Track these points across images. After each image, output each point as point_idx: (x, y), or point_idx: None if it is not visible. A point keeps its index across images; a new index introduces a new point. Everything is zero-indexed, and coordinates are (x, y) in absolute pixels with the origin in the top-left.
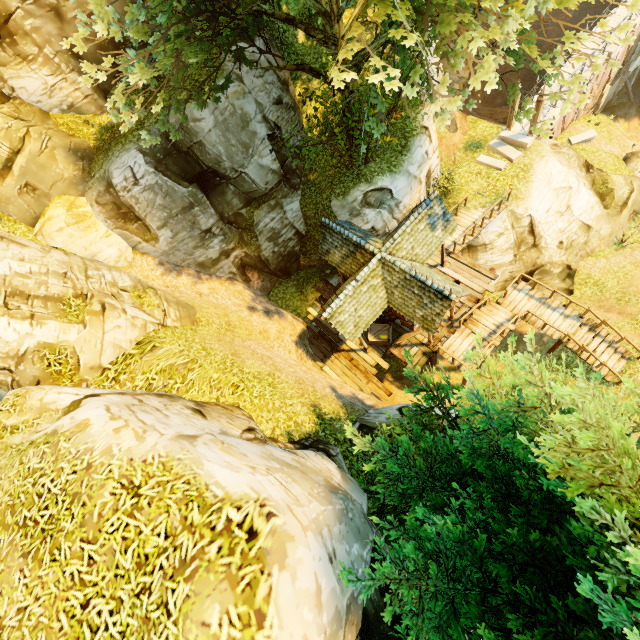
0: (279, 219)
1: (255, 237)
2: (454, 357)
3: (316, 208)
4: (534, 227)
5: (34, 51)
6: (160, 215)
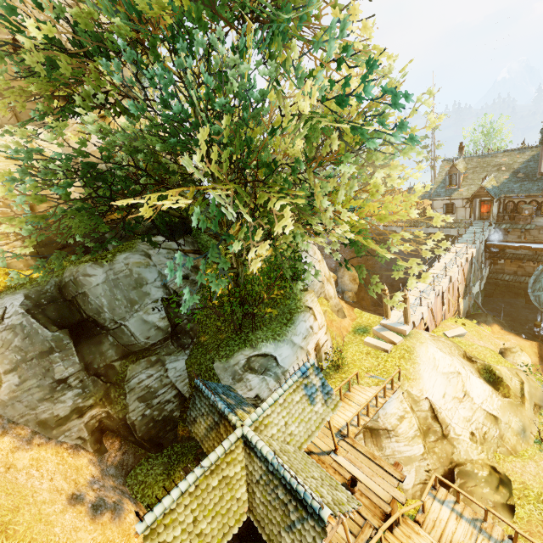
0: (158, 376)
1: (124, 394)
2: None
3: (200, 368)
4: (436, 412)
5: None
6: (13, 357)
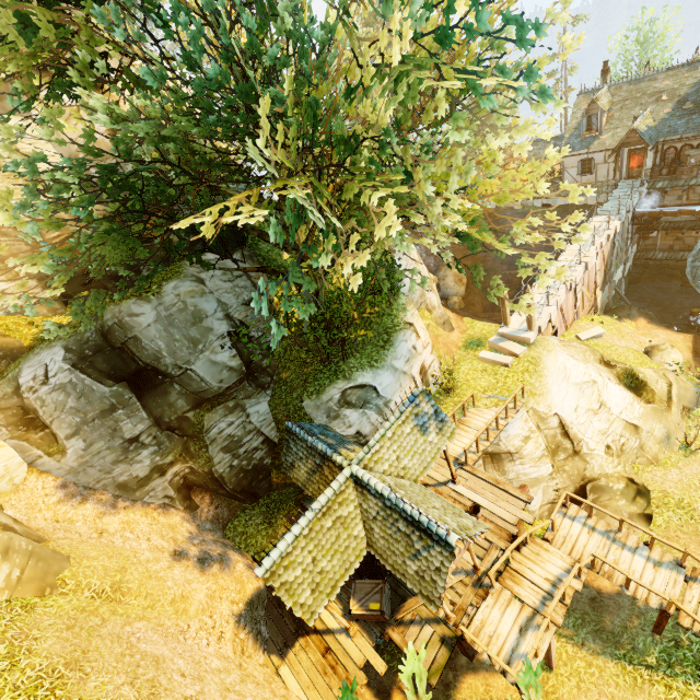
0: (240, 423)
1: (205, 447)
2: (489, 652)
3: (287, 409)
4: (567, 428)
5: None
6: (71, 420)
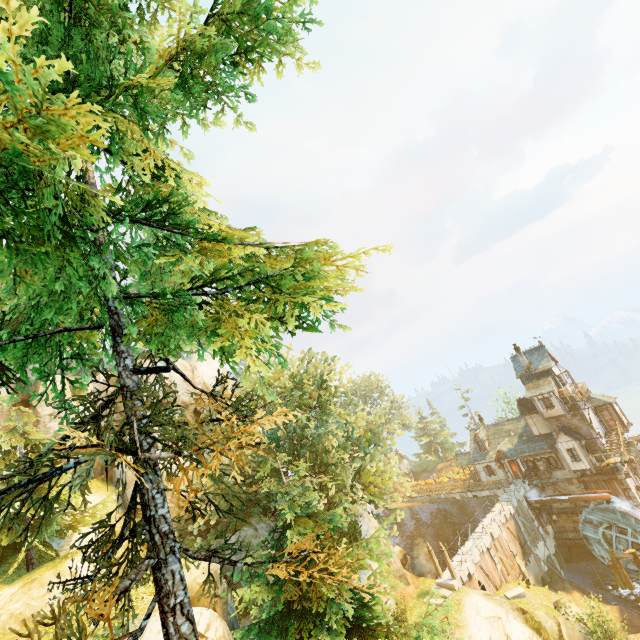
0: None
1: None
2: None
3: None
4: None
5: None
6: None
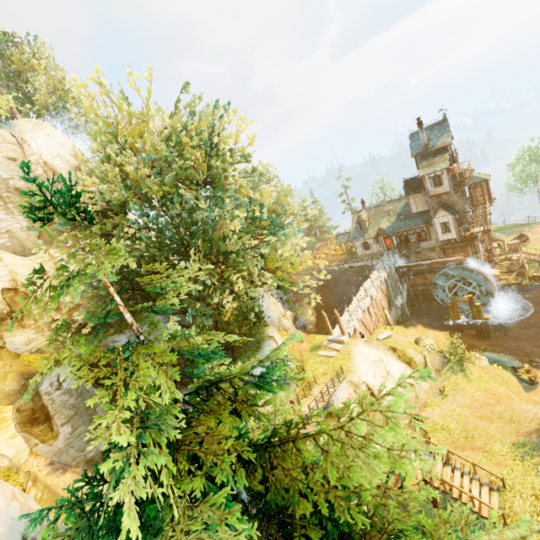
0: None
1: None
2: None
3: None
4: (372, 390)
5: (32, 323)
6: (67, 411)
